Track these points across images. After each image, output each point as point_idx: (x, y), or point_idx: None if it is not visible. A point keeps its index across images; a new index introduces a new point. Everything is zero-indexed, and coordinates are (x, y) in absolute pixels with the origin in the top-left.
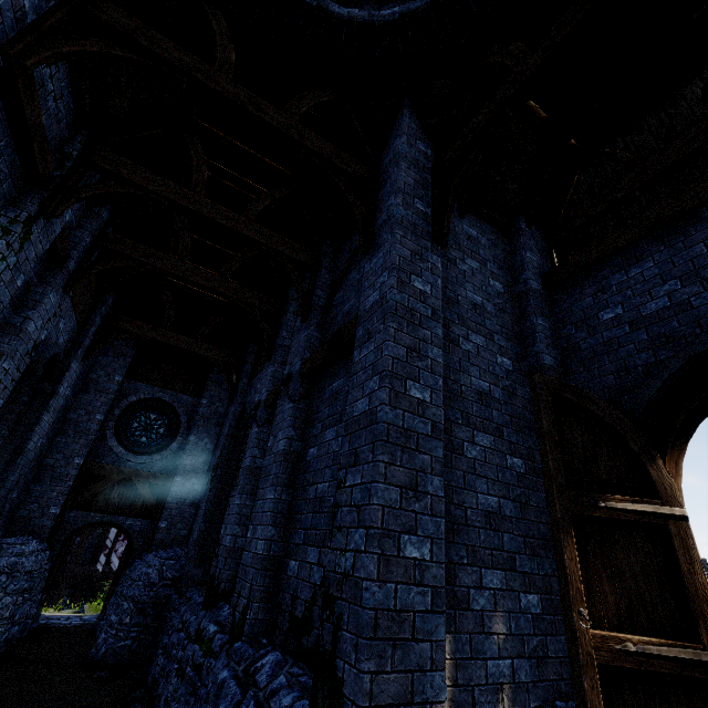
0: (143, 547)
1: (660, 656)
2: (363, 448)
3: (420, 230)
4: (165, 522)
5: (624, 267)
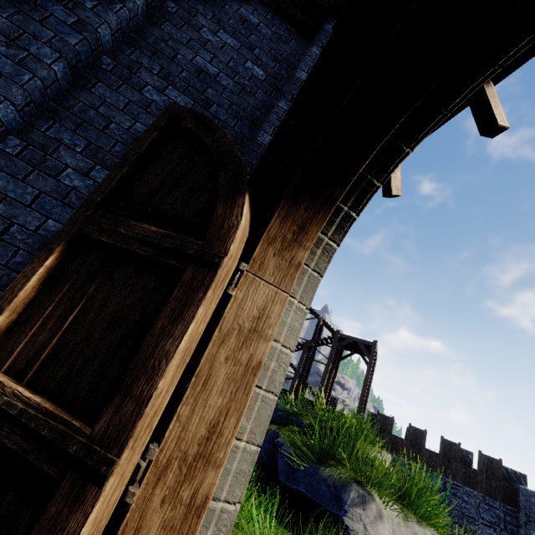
0: None
1: (16, 420)
2: None
3: None
4: None
5: None
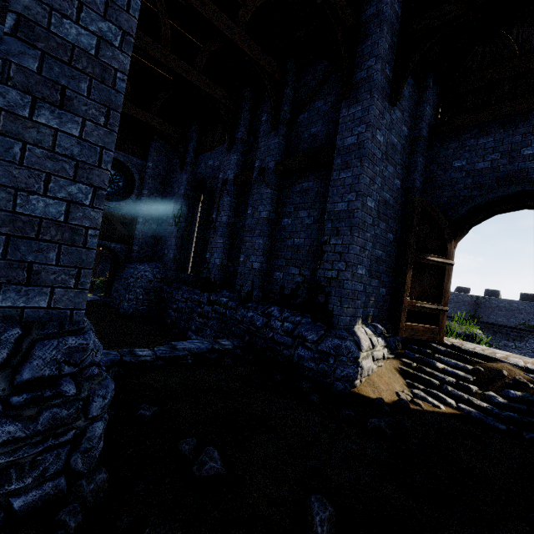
0: (125, 260)
1: (427, 307)
2: (343, 228)
3: (385, 93)
4: (136, 247)
5: (478, 136)
